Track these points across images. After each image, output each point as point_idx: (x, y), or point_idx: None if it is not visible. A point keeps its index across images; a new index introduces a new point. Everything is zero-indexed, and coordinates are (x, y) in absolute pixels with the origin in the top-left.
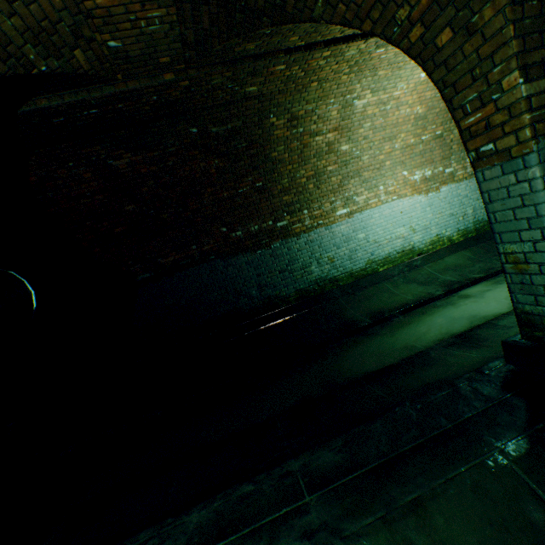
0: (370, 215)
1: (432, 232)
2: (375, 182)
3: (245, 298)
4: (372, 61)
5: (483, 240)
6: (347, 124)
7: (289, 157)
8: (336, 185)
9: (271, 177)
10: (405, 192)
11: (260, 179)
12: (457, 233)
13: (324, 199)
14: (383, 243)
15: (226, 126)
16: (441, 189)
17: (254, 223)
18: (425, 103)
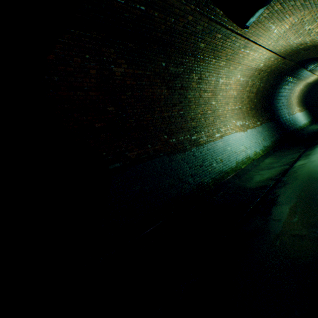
0: (228, 138)
1: (252, 150)
2: (225, 123)
3: (186, 184)
4: (236, 56)
5: (270, 154)
6: (215, 91)
7: (194, 100)
8: (212, 121)
9: (186, 110)
10: (237, 129)
11: (182, 109)
12: (260, 151)
13: (209, 127)
14: (238, 153)
15: (176, 69)
16: (247, 131)
17: (180, 135)
18: (236, 91)
